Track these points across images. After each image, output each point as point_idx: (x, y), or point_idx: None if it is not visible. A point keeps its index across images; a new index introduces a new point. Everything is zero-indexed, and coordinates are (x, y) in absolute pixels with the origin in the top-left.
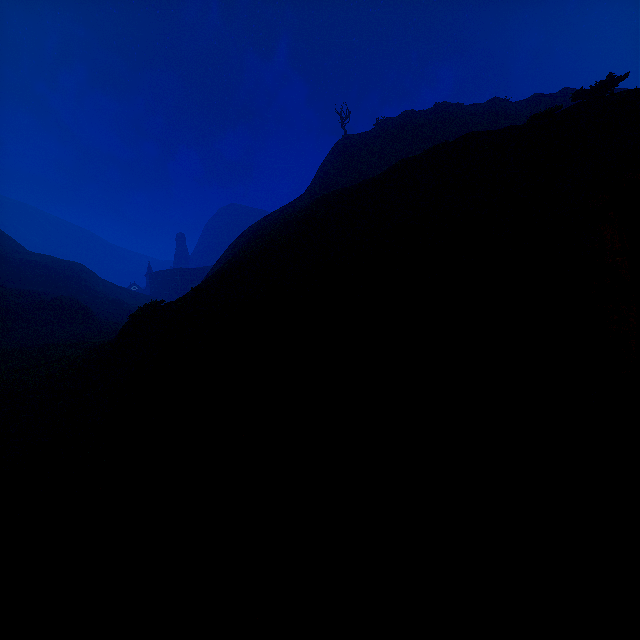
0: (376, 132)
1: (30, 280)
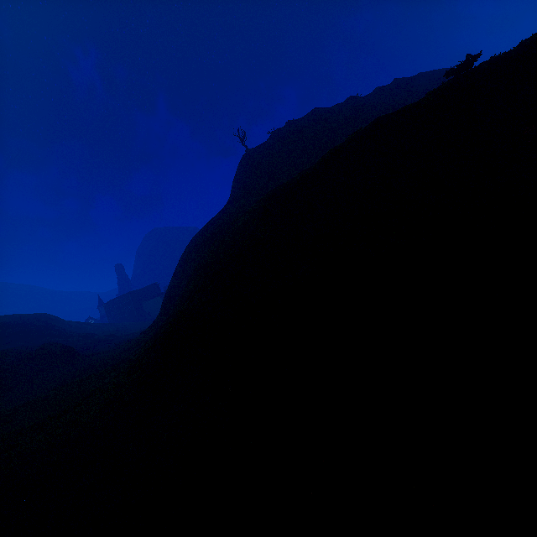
0: (272, 141)
1: (5, 340)
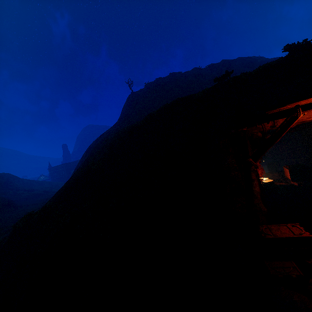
0: (145, 89)
1: None
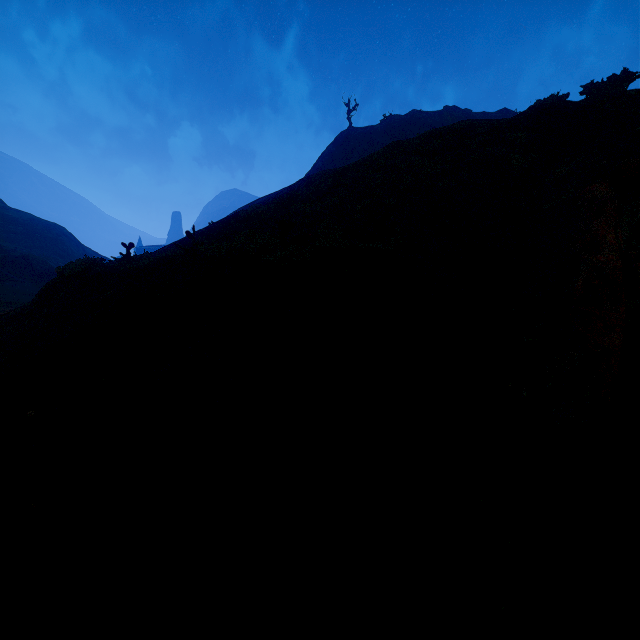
0: (381, 127)
1: (1, 235)
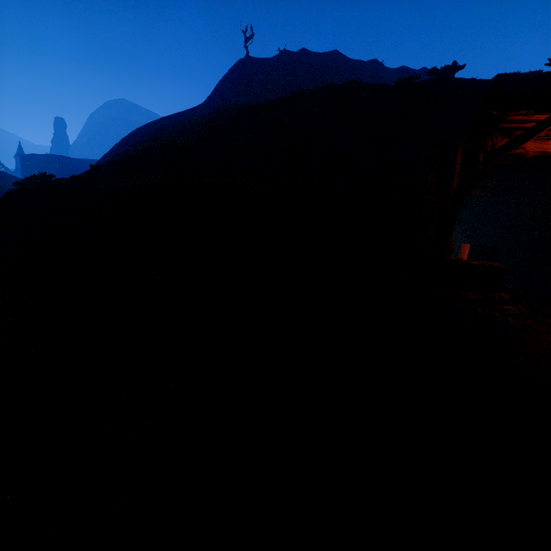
0: (276, 61)
1: None
